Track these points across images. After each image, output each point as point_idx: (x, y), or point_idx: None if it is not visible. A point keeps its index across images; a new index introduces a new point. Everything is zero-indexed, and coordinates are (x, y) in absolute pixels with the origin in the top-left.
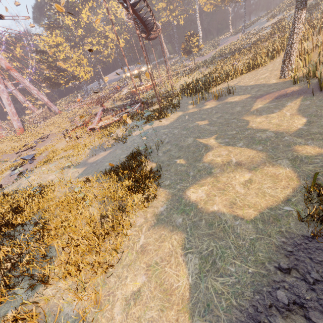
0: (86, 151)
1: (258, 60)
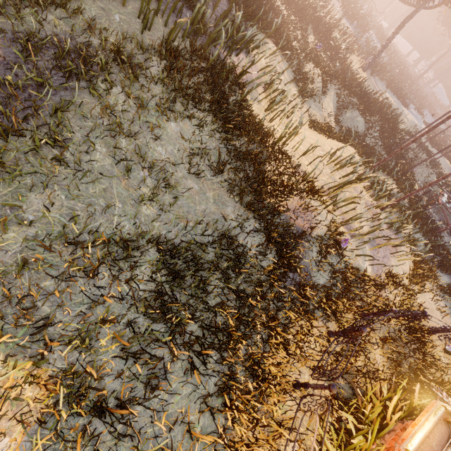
0: None
1: (341, 47)
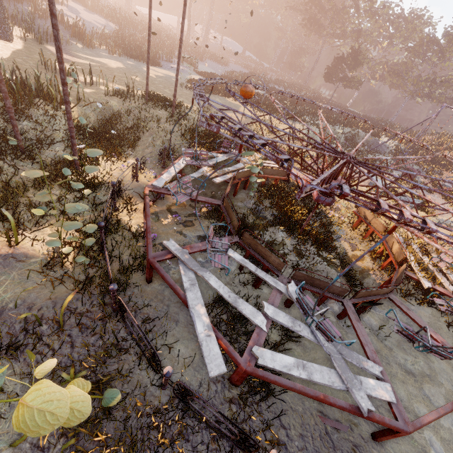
0: (256, 125)
1: None
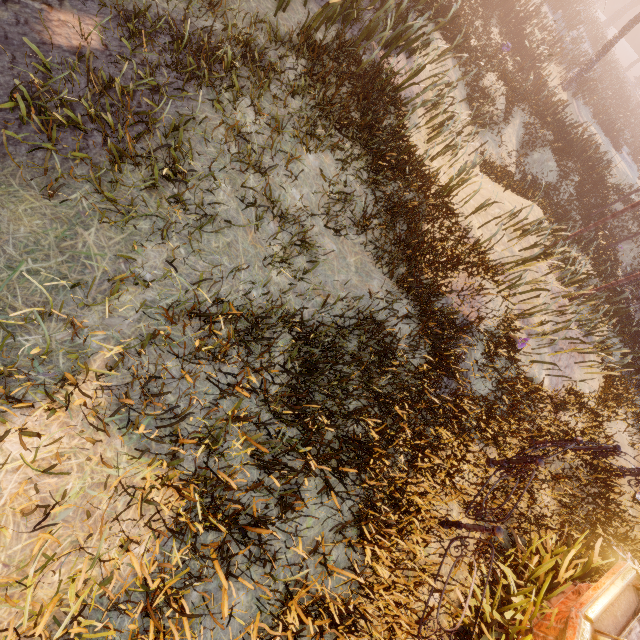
0: None
1: (537, 50)
